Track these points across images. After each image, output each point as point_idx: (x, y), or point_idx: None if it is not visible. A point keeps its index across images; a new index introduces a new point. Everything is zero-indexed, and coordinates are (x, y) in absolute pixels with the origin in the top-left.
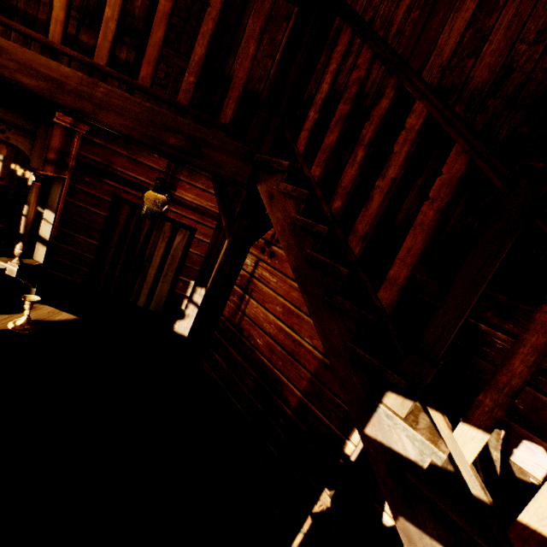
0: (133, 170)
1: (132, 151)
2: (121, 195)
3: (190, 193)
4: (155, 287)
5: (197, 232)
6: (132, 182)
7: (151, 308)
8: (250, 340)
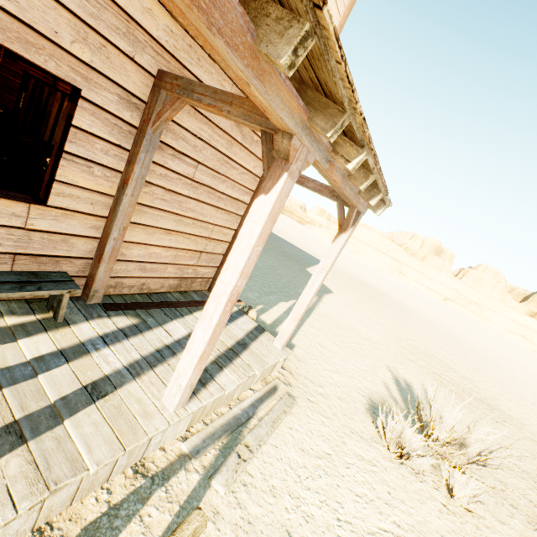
0: None
1: None
2: (29, 72)
3: None
4: (54, 132)
5: None
6: (36, 65)
7: (53, 143)
8: None
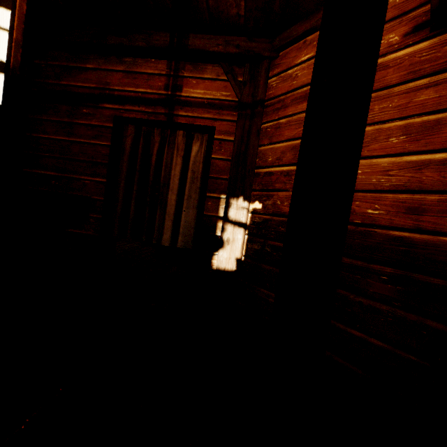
0: (131, 84)
1: (127, 64)
2: (123, 116)
3: (198, 89)
4: (178, 218)
5: (216, 131)
6: (132, 98)
7: (179, 245)
8: (351, 219)
